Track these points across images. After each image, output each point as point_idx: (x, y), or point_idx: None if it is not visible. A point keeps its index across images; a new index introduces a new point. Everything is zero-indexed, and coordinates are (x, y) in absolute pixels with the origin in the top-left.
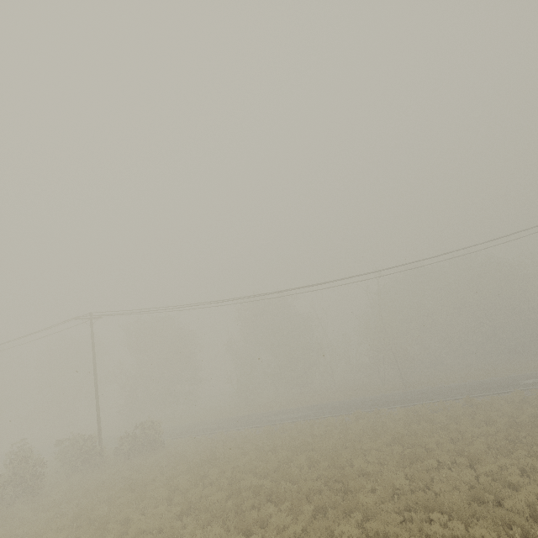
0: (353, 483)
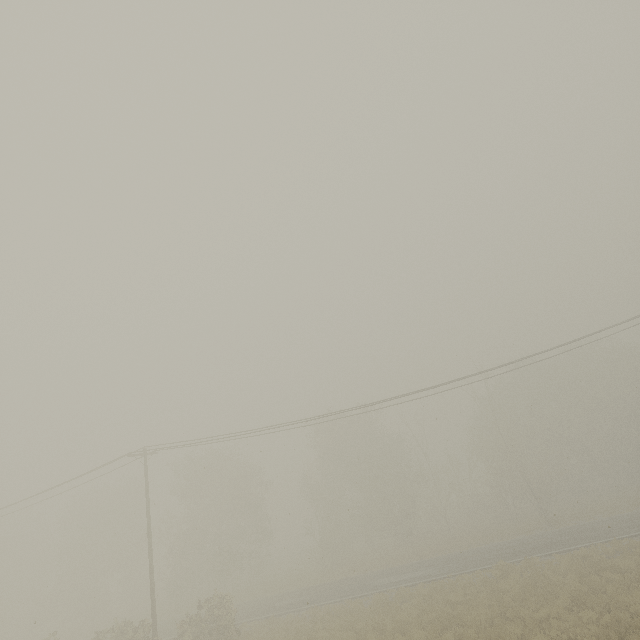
0: None
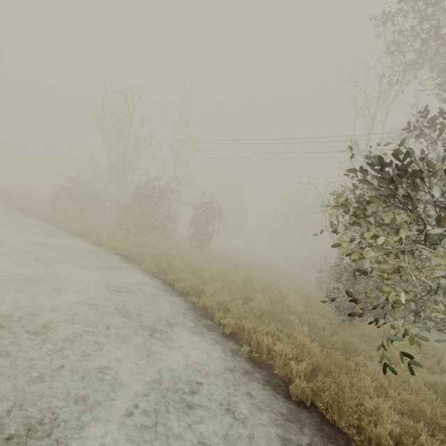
0: None
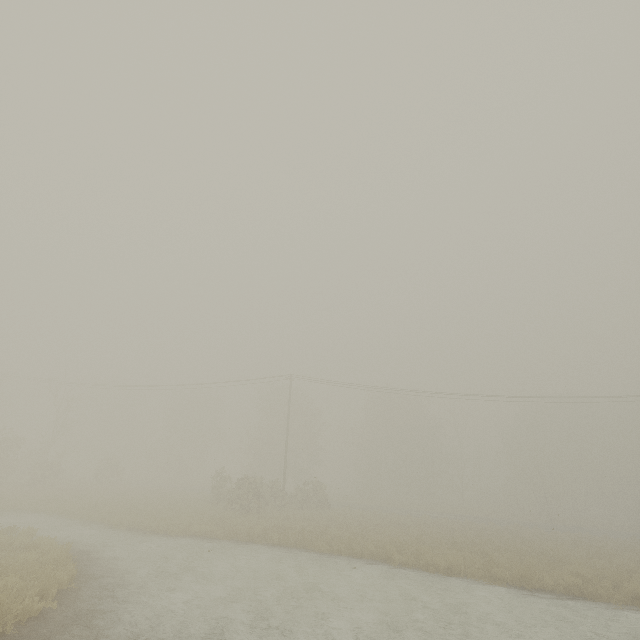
0: (558, 555)
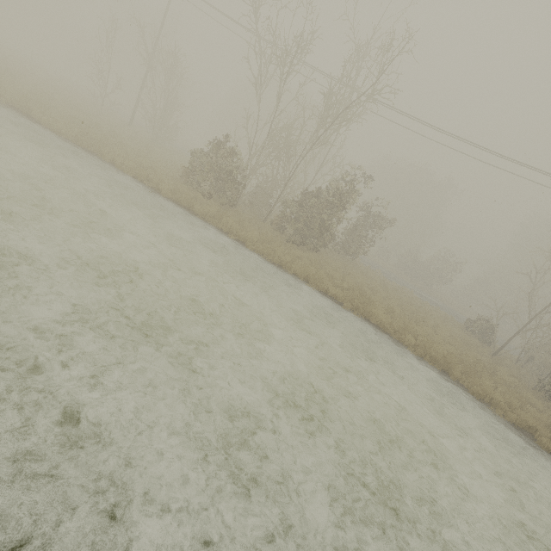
0: None
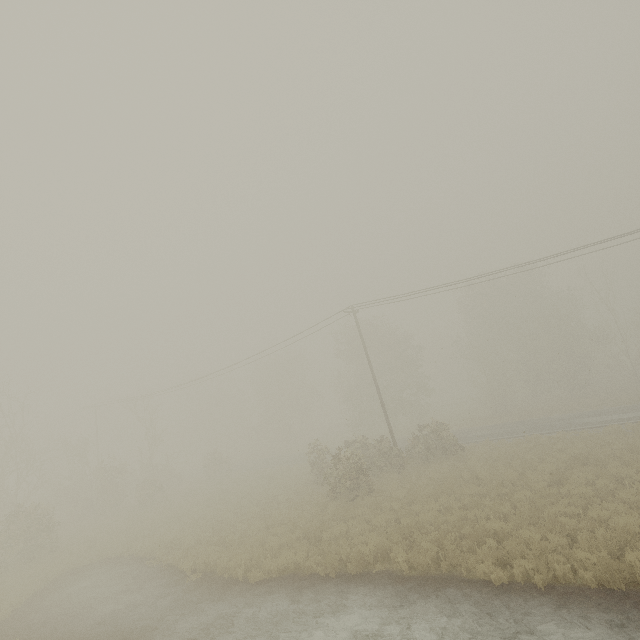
0: None
